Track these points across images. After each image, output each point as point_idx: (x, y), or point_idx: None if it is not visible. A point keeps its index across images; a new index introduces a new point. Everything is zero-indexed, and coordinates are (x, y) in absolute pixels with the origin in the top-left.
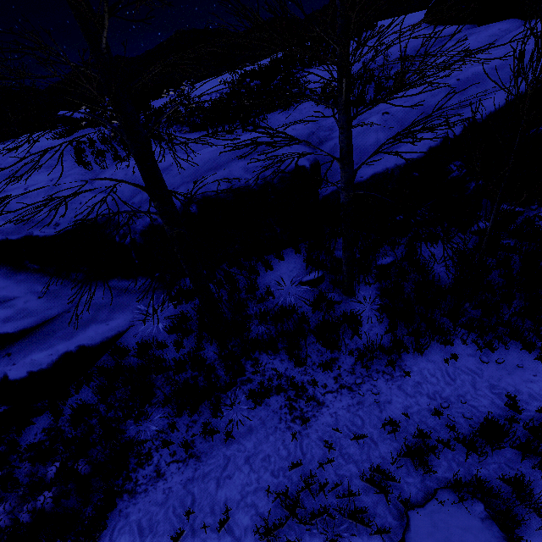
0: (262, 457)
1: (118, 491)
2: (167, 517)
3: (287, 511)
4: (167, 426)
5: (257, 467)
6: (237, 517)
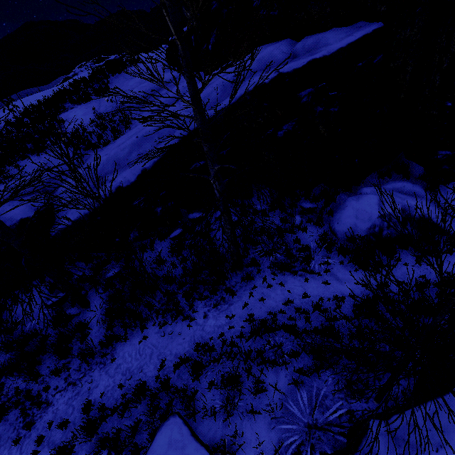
0: None
1: None
2: None
3: None
4: None
5: None
6: None
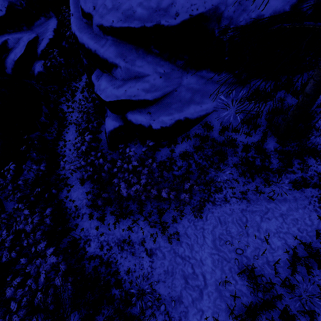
0: (291, 218)
1: (207, 200)
2: (233, 222)
3: (308, 252)
4: (231, 178)
5: (287, 221)
6: (273, 240)
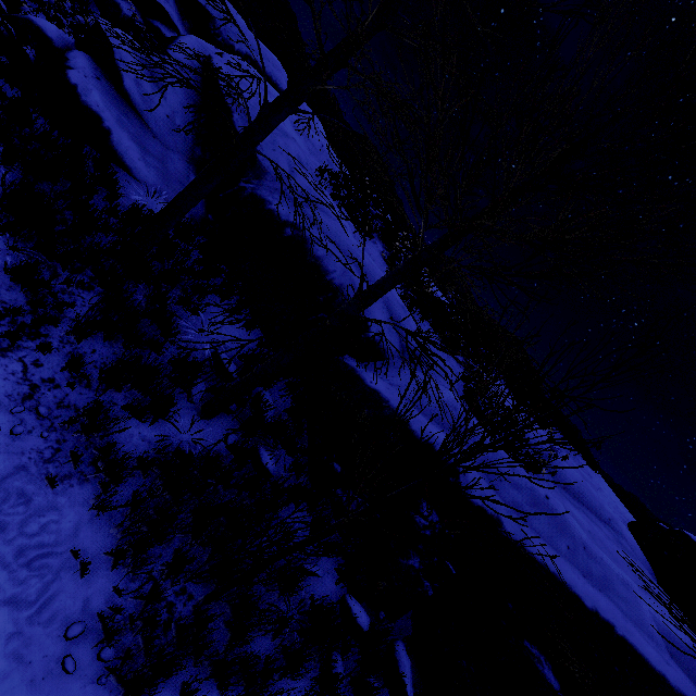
0: None
1: None
2: None
3: None
4: None
5: None
6: None
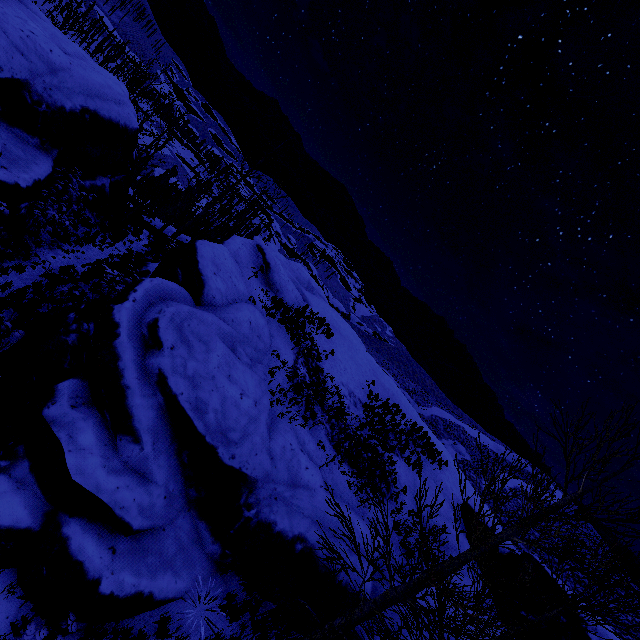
0: None
1: None
2: None
3: None
4: None
5: None
6: None
